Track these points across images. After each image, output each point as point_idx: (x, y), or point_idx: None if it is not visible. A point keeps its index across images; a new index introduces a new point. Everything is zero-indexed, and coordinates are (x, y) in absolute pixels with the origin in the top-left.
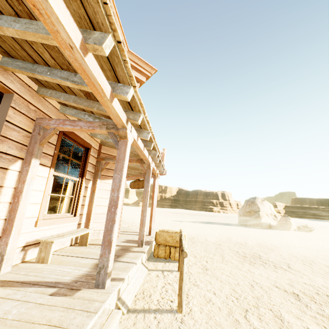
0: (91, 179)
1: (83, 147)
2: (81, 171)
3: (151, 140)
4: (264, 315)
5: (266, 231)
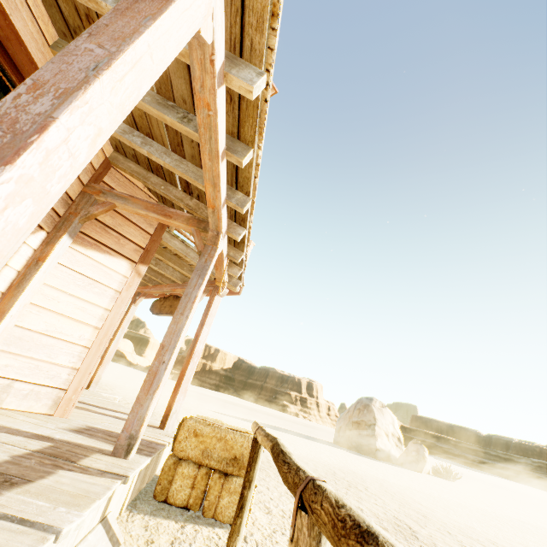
0: (44, 226)
1: None
2: None
3: (253, 135)
4: None
5: (386, 465)
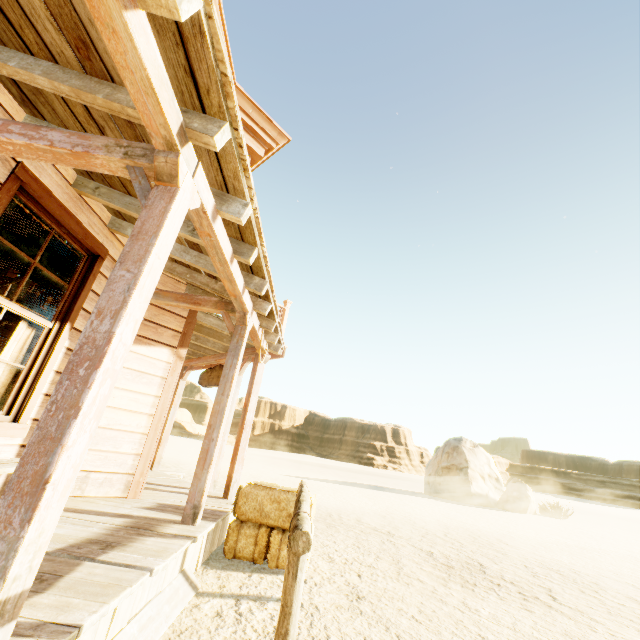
0: None
1: (82, 248)
2: (64, 306)
3: (254, 239)
4: None
5: (482, 510)
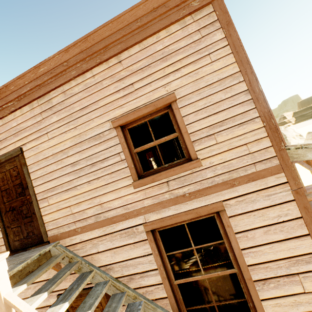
0: None
1: None
2: None
3: None
4: None
5: None
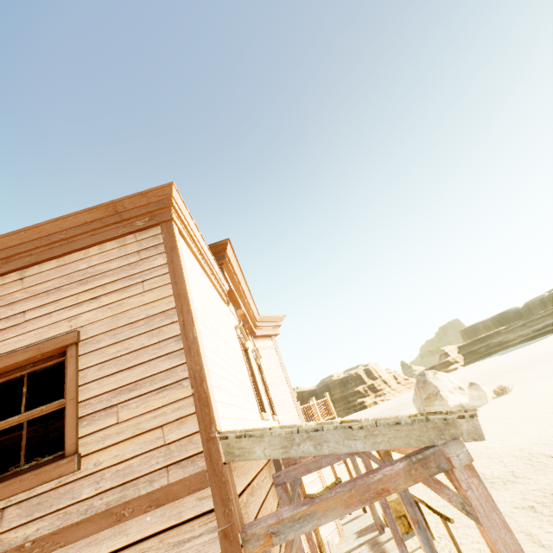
0: None
1: None
2: None
3: None
4: (520, 538)
5: None
